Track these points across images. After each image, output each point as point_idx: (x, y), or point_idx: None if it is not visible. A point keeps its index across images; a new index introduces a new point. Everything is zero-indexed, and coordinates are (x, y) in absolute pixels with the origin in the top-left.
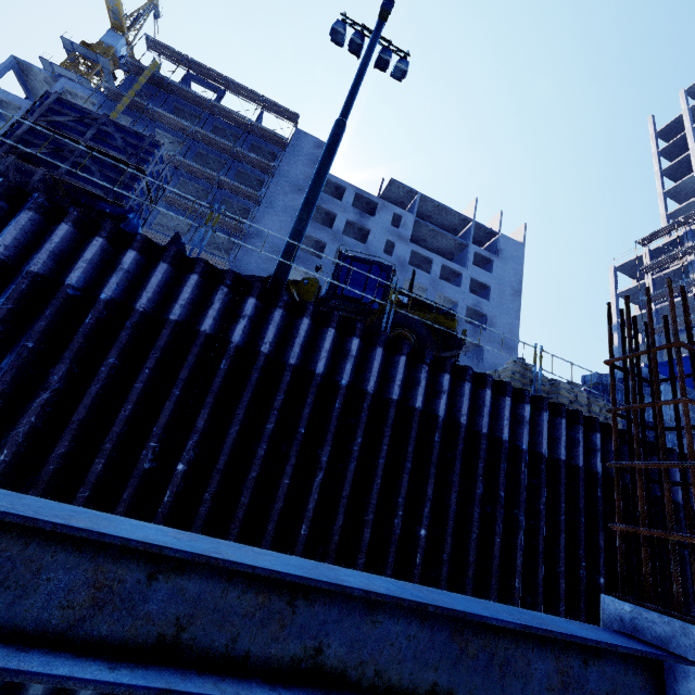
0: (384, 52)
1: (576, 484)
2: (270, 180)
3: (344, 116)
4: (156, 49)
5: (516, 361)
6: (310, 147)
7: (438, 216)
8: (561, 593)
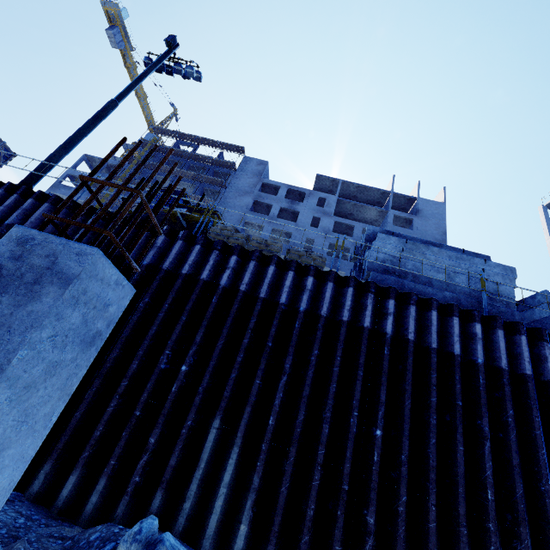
0: (175, 65)
1: (192, 293)
2: (224, 191)
3: (116, 98)
4: (159, 132)
5: (218, 225)
6: (254, 165)
7: (361, 195)
8: (129, 371)
